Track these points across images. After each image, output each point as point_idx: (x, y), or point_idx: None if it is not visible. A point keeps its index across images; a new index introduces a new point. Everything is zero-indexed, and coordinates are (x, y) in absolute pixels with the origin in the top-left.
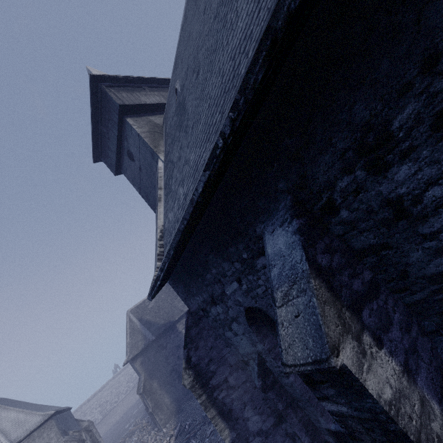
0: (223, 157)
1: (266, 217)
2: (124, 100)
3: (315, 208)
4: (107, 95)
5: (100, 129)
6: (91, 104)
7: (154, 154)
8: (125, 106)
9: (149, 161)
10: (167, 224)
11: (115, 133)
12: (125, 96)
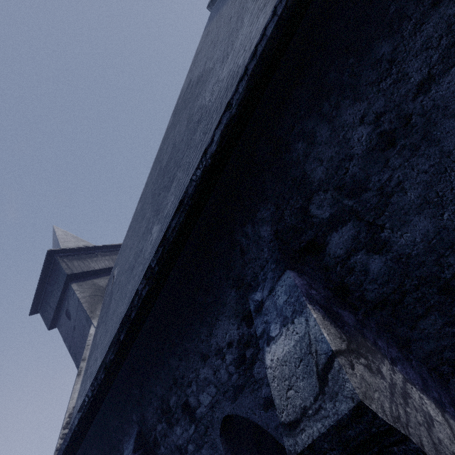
0: (90, 404)
1: (128, 438)
2: (74, 269)
3: (151, 440)
4: (59, 264)
5: (46, 286)
6: (42, 269)
7: (88, 319)
8: (73, 274)
9: (83, 324)
10: (75, 409)
11: (58, 294)
12: (76, 264)
